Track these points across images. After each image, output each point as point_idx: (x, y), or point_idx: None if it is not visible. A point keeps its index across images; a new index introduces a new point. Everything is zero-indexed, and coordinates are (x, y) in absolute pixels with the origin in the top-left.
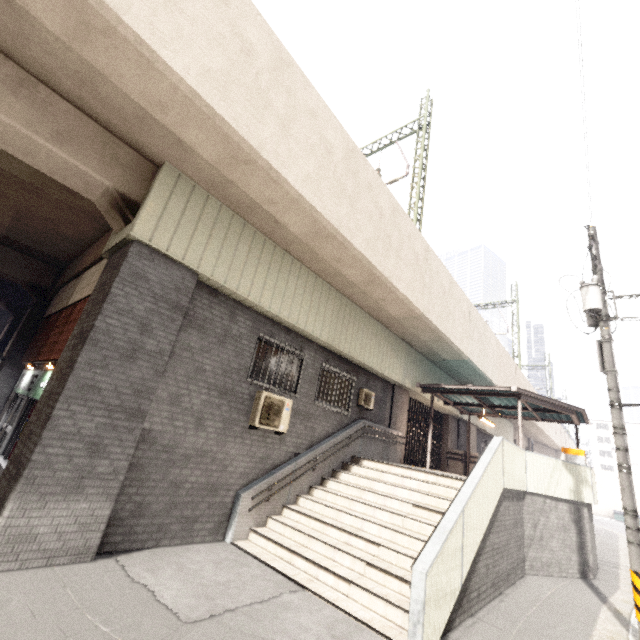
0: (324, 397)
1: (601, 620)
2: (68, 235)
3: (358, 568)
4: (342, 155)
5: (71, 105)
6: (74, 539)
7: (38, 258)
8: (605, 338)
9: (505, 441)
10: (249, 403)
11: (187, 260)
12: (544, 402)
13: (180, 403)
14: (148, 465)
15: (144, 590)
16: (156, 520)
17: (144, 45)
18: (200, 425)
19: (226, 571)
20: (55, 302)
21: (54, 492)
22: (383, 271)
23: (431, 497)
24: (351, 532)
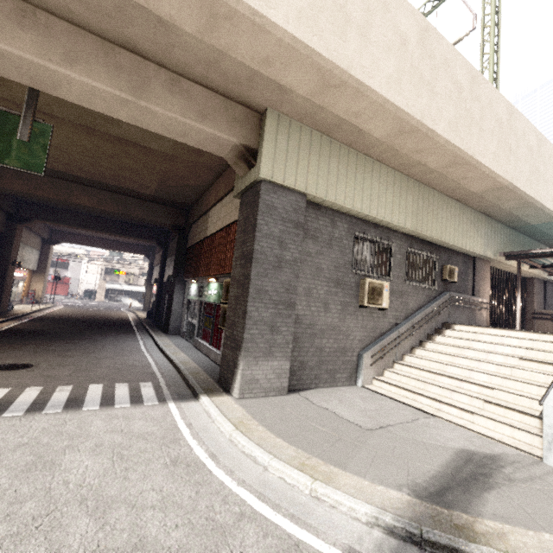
0: (413, 277)
1: None
2: (193, 185)
3: (476, 404)
4: (416, 40)
5: (200, 86)
6: (275, 382)
7: (173, 206)
8: None
9: None
10: (356, 289)
11: (297, 186)
12: None
13: (311, 294)
14: (301, 338)
15: (328, 411)
16: (313, 372)
17: (256, 14)
18: (326, 308)
19: (370, 403)
20: (192, 235)
21: (259, 356)
22: (467, 150)
23: (537, 352)
24: (462, 379)
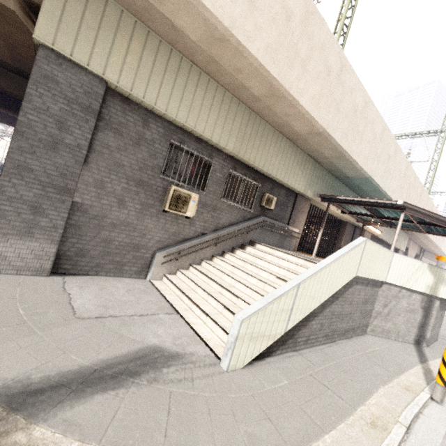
0: (229, 196)
1: (409, 373)
2: None
3: (219, 308)
4: None
5: None
6: (33, 262)
7: None
8: None
9: (370, 242)
10: (163, 194)
11: (92, 66)
12: (429, 217)
13: (104, 187)
14: (84, 226)
15: (67, 296)
16: (94, 260)
17: None
18: (122, 205)
19: (131, 295)
20: None
21: (12, 233)
22: (283, 82)
23: (292, 274)
24: (224, 287)
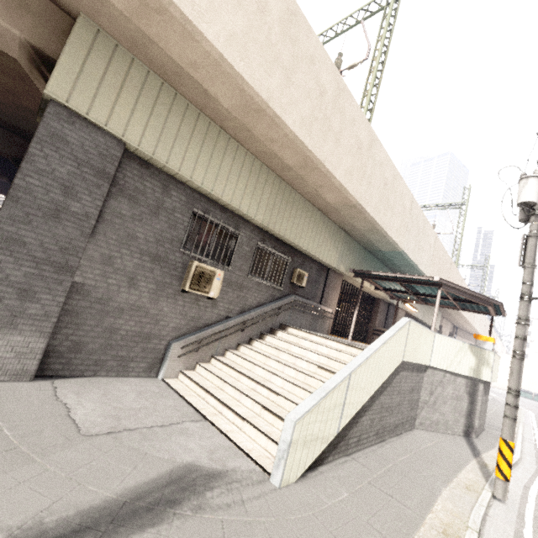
0: (257, 272)
1: (466, 470)
2: (32, 109)
3: (256, 410)
4: (279, 16)
5: None
6: (12, 363)
7: (19, 135)
8: (533, 233)
9: (413, 322)
10: (182, 270)
11: (111, 127)
12: (464, 293)
13: (112, 264)
14: (83, 313)
15: (62, 407)
16: (93, 356)
17: None
18: (133, 284)
19: (145, 400)
20: None
21: None
22: (318, 154)
23: (335, 362)
24: (258, 382)
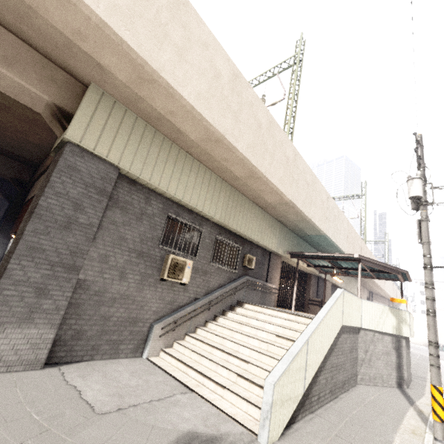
0: (217, 259)
1: (407, 417)
2: (35, 143)
3: (232, 378)
4: (228, 79)
5: (15, 36)
6: (27, 354)
7: (19, 161)
8: (423, 218)
9: (345, 292)
10: (160, 262)
11: (110, 157)
12: (378, 265)
13: (108, 261)
14: (84, 304)
15: (74, 390)
16: (91, 342)
17: None
18: (123, 277)
19: (138, 378)
20: (31, 192)
21: (11, 321)
22: (260, 168)
23: (289, 330)
24: (230, 353)
